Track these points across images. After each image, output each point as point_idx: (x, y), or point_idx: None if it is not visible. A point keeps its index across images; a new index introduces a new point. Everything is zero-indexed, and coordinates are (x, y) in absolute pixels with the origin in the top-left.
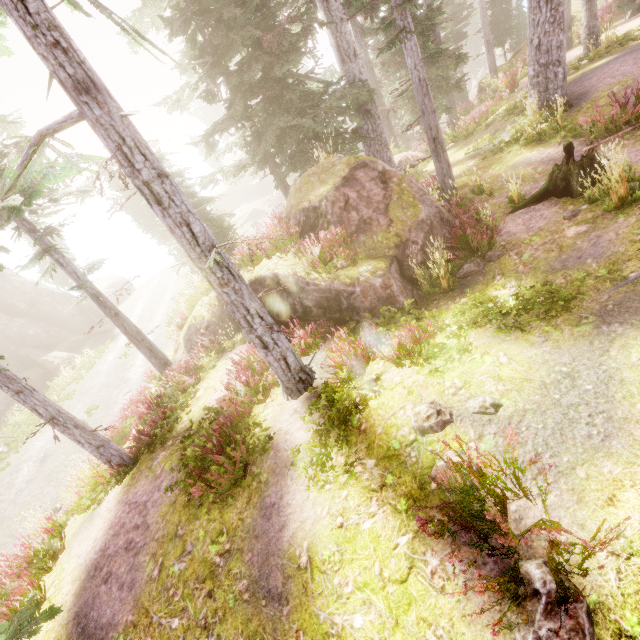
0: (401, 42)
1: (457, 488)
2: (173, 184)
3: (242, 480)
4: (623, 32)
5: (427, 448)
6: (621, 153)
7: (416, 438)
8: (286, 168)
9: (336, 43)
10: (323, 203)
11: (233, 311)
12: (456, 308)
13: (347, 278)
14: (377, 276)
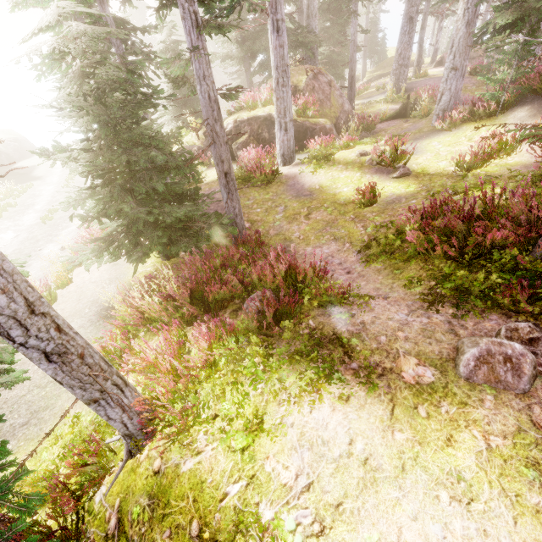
0: (352, 18)
1: (379, 154)
2: (284, 27)
3: (273, 180)
4: (430, 72)
5: (363, 158)
6: (428, 94)
7: (358, 157)
8: (258, 69)
9: (308, 4)
10: (302, 84)
11: (281, 103)
12: (360, 145)
13: (313, 121)
14: (327, 124)
